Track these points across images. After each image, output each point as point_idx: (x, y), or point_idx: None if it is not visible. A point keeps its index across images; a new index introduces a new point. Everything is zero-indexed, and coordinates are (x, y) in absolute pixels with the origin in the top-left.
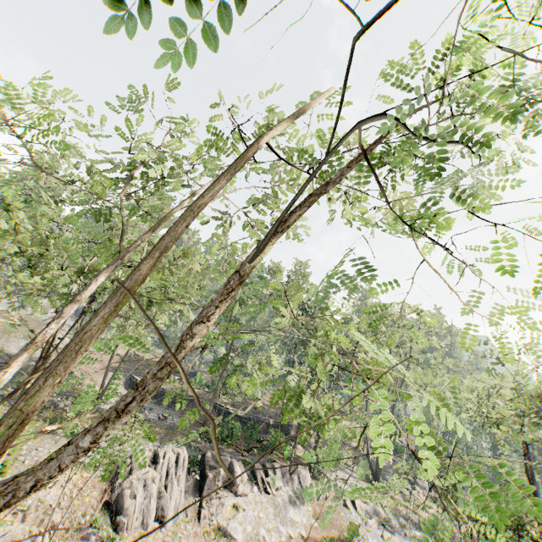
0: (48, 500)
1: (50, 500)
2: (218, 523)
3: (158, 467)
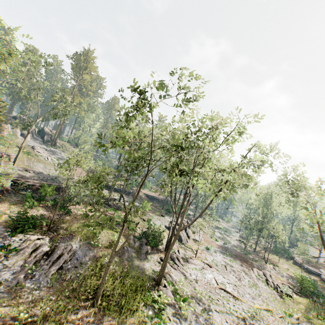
0: None
1: None
2: (192, 238)
3: None
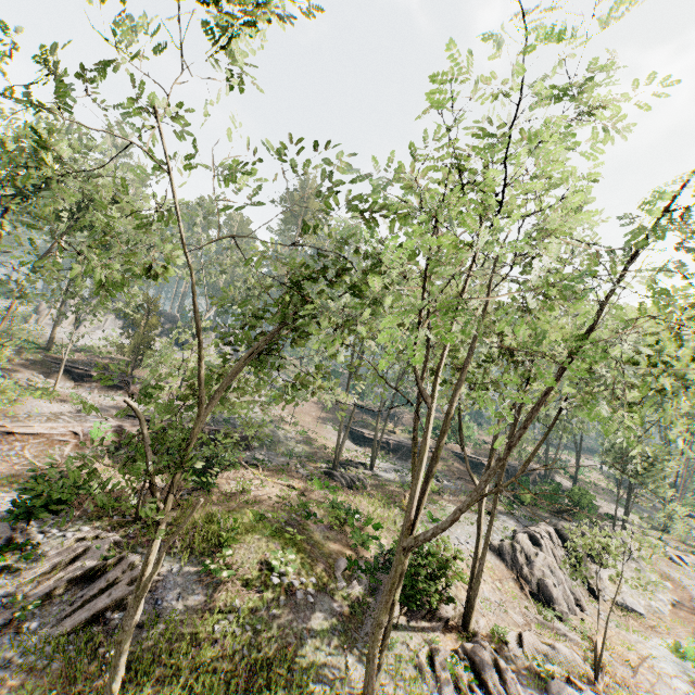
0: (488, 597)
1: (489, 596)
2: (612, 599)
3: (544, 550)
